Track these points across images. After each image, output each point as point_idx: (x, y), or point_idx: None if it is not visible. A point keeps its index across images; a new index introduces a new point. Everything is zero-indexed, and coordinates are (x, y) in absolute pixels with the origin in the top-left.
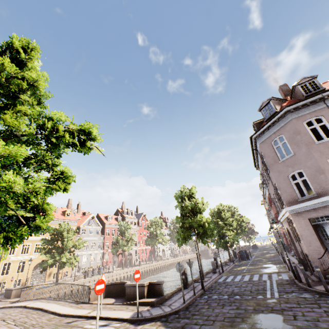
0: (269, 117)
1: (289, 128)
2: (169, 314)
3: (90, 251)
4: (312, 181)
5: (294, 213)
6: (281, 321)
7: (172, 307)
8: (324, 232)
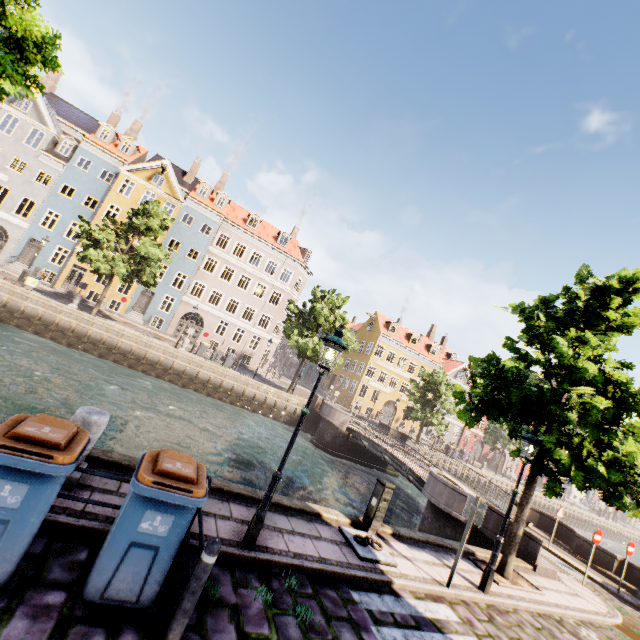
0: None
1: None
2: None
3: (447, 416)
4: None
5: None
6: None
7: None
8: None
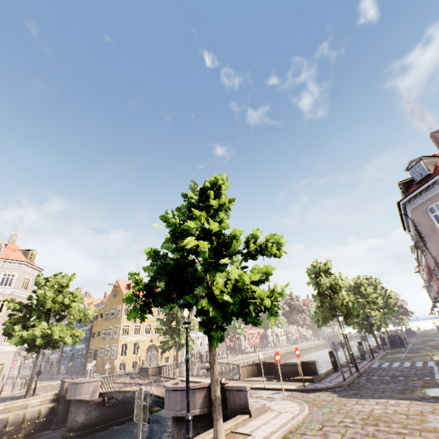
0: (420, 180)
1: None
2: (334, 387)
3: (196, 333)
4: None
5: None
6: None
7: (334, 383)
8: None
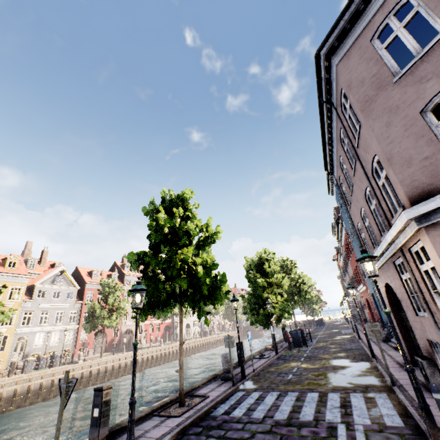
0: None
1: None
2: None
3: (52, 326)
4: None
5: (439, 220)
6: None
7: None
8: None
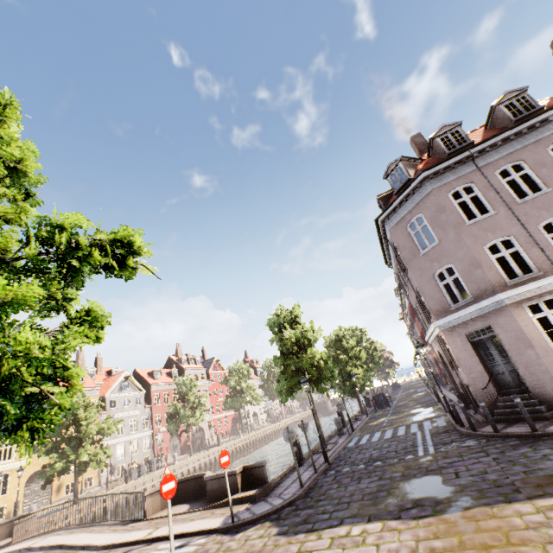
0: (400, 188)
1: (430, 204)
2: (281, 508)
3: (129, 435)
4: (467, 280)
5: (446, 328)
6: (440, 482)
7: (285, 496)
8: (487, 351)
